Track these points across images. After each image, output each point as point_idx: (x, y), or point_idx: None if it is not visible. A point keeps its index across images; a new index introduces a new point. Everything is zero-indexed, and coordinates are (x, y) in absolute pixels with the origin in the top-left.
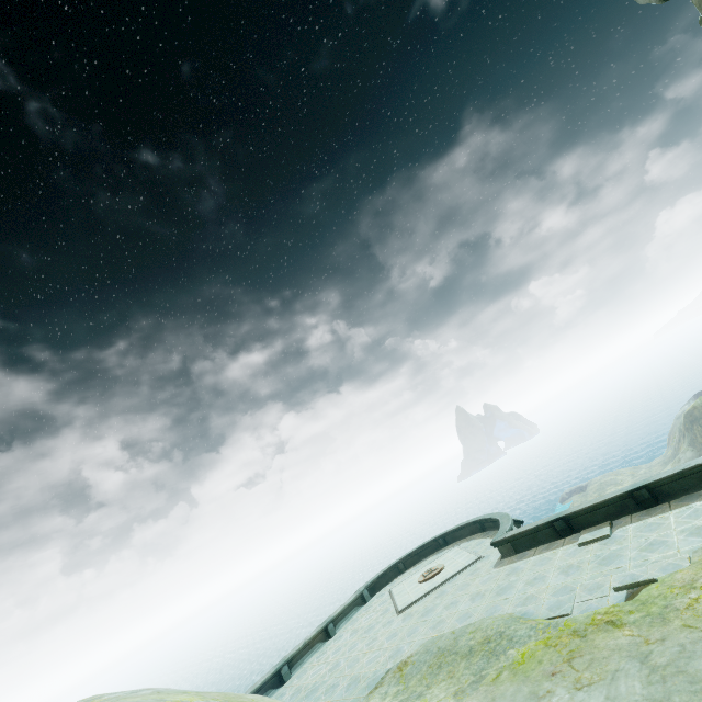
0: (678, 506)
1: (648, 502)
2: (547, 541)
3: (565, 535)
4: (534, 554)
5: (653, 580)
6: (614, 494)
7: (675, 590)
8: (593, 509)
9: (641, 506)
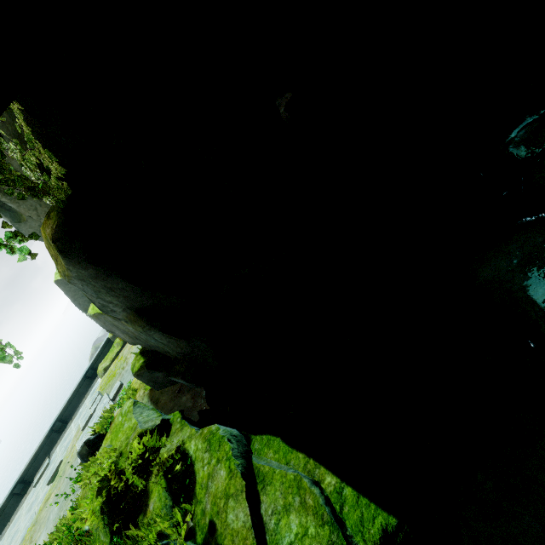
0: (75, 417)
1: (63, 427)
2: (16, 507)
3: (26, 491)
4: (9, 526)
5: (61, 461)
6: (44, 438)
7: (68, 456)
8: (36, 457)
9: (61, 432)
